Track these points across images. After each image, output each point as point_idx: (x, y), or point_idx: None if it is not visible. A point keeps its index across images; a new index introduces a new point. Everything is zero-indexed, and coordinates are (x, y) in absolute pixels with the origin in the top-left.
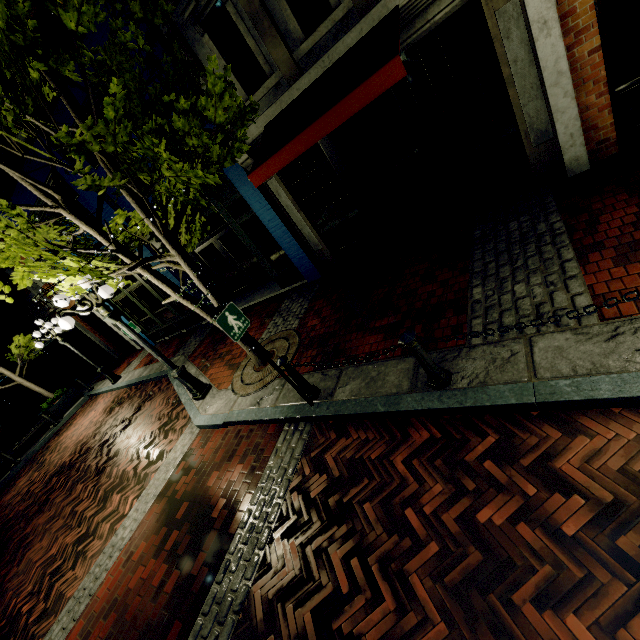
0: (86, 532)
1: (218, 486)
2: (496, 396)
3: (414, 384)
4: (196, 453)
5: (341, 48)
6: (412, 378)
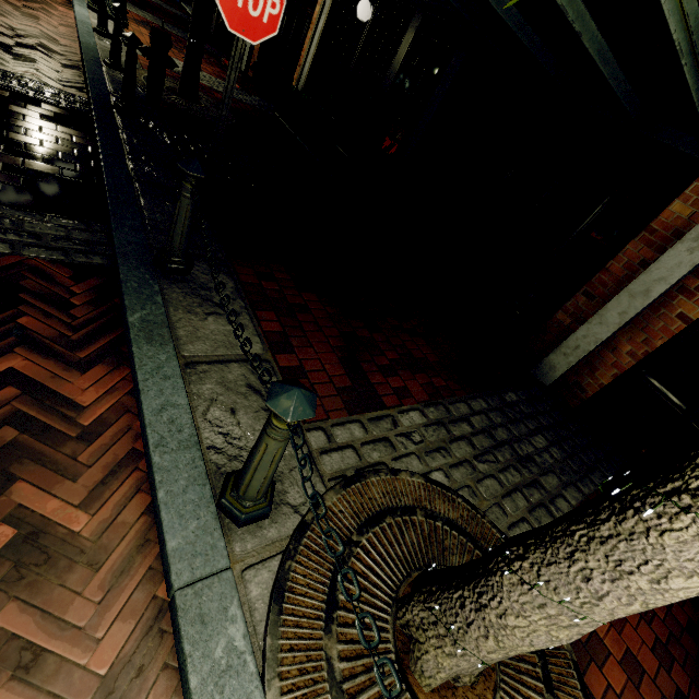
0: None
1: None
2: None
3: None
4: None
5: None
6: None
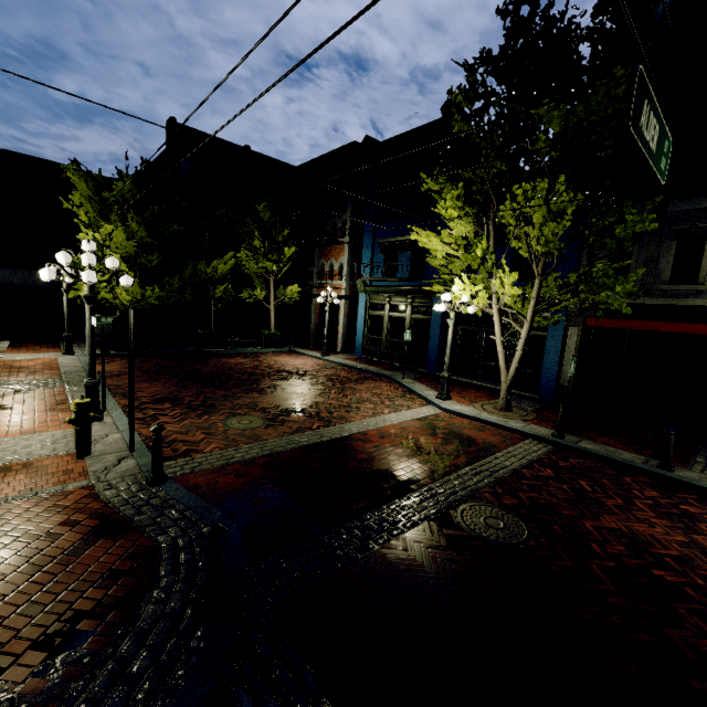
0: (348, 405)
1: (475, 435)
2: (705, 485)
3: (645, 463)
4: (445, 418)
5: (689, 302)
6: (643, 461)
